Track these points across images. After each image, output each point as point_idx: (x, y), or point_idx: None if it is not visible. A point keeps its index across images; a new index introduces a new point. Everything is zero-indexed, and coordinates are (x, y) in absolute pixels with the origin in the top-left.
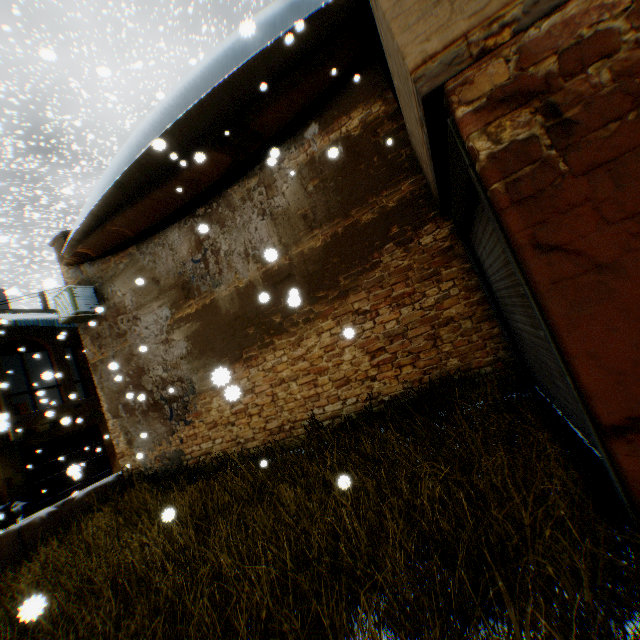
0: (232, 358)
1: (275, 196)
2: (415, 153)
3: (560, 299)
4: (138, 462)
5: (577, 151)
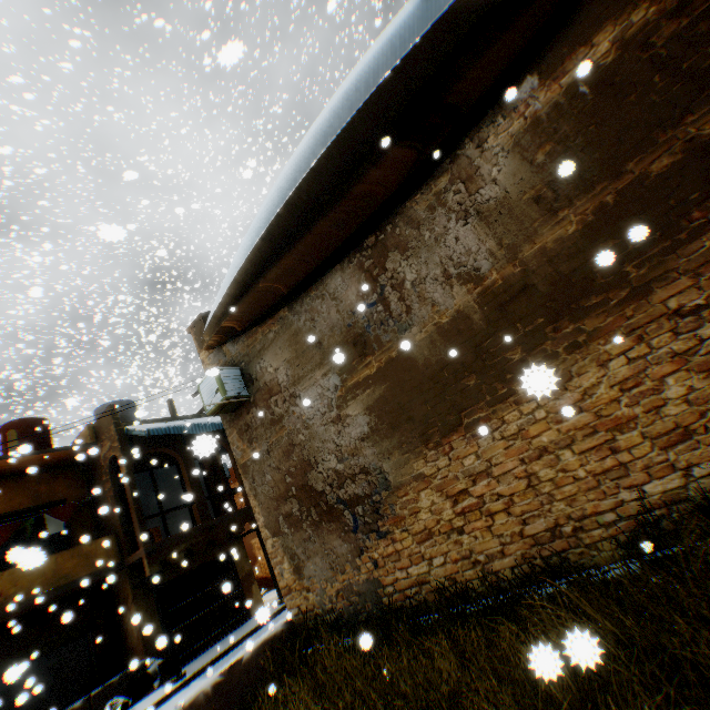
0: (444, 427)
1: (481, 188)
2: None
3: None
4: (311, 599)
5: None
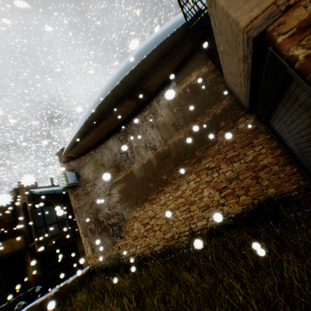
0: (142, 200)
1: (157, 117)
2: (228, 85)
3: None
4: (97, 261)
5: None
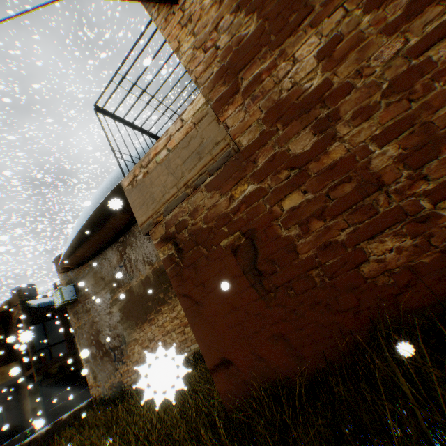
0: (142, 320)
1: None
2: None
3: (189, 315)
4: (100, 390)
5: (185, 259)
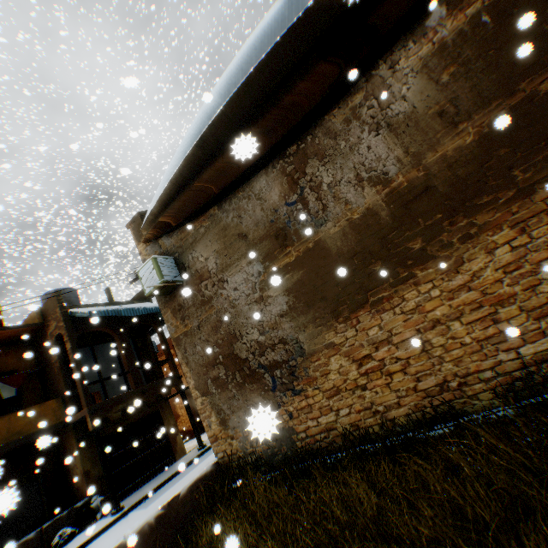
0: (352, 305)
1: (391, 104)
2: None
3: None
4: (235, 445)
5: None
